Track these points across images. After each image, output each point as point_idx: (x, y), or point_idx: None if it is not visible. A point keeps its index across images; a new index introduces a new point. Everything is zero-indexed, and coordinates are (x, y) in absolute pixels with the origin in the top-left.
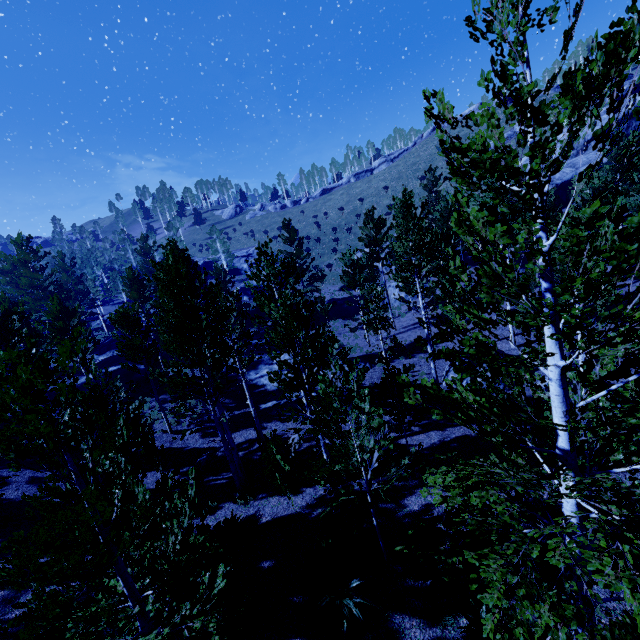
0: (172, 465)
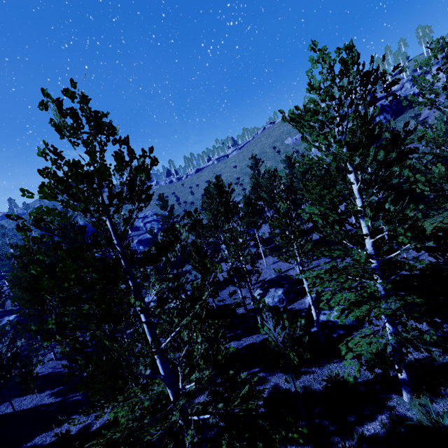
0: (48, 387)
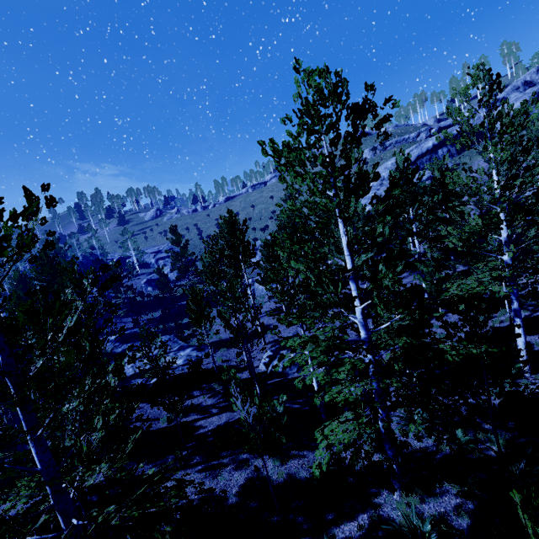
0: None
